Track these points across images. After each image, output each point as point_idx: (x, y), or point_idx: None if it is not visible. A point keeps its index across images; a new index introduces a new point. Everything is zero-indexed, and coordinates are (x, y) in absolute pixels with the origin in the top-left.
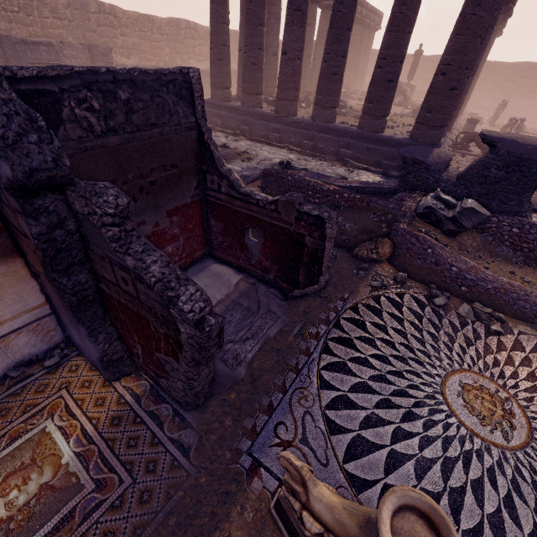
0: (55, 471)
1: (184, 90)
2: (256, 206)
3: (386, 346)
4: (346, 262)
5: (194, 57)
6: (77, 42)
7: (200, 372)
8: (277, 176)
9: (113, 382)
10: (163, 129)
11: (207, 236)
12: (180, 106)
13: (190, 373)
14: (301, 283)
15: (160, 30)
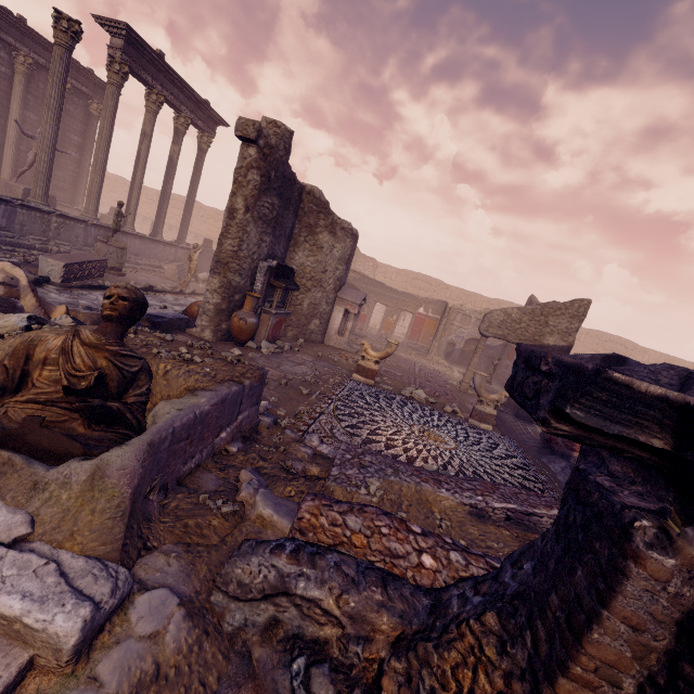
0: None
1: None
2: None
3: (498, 463)
4: None
5: None
6: None
7: None
8: None
9: None
10: None
11: None
12: None
13: None
14: None
15: None
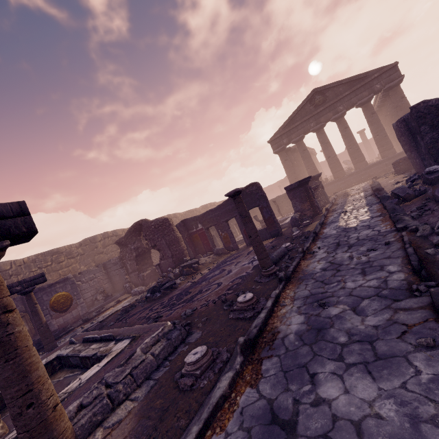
0: None
1: None
2: None
3: None
4: None
5: None
6: None
7: None
8: (401, 160)
9: None
10: None
11: None
12: None
13: None
14: None
15: None
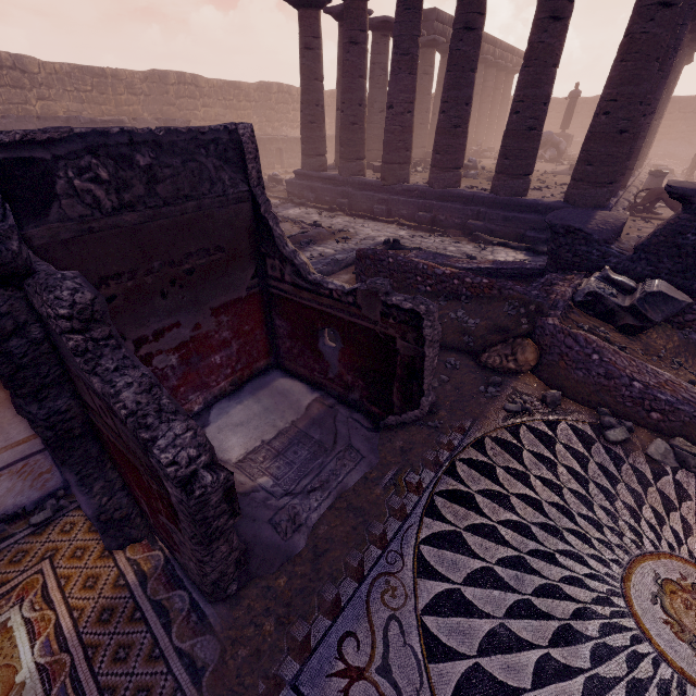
0: (3, 695)
1: (231, 151)
2: (329, 299)
3: (527, 508)
4: (470, 374)
5: (287, 124)
6: (152, 117)
7: (214, 550)
8: (374, 258)
9: (115, 551)
10: (201, 202)
11: (272, 340)
12: (226, 172)
13: (197, 553)
14: (396, 406)
15: (248, 97)
